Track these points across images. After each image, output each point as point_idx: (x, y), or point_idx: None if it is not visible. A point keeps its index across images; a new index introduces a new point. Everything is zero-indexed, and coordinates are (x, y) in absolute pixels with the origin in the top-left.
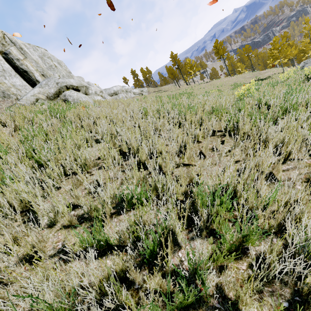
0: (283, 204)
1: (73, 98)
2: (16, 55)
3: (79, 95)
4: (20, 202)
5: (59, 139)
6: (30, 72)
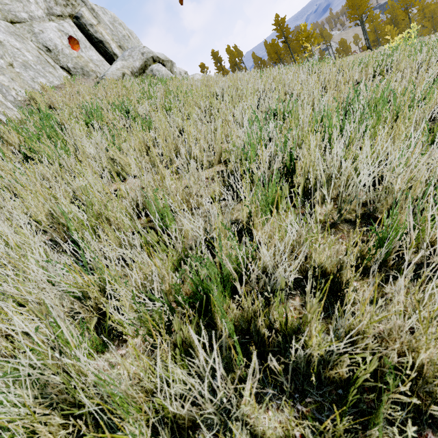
0: (437, 100)
1: (161, 74)
2: (89, 19)
3: (167, 70)
4: (175, 131)
5: (180, 96)
6: (106, 42)
